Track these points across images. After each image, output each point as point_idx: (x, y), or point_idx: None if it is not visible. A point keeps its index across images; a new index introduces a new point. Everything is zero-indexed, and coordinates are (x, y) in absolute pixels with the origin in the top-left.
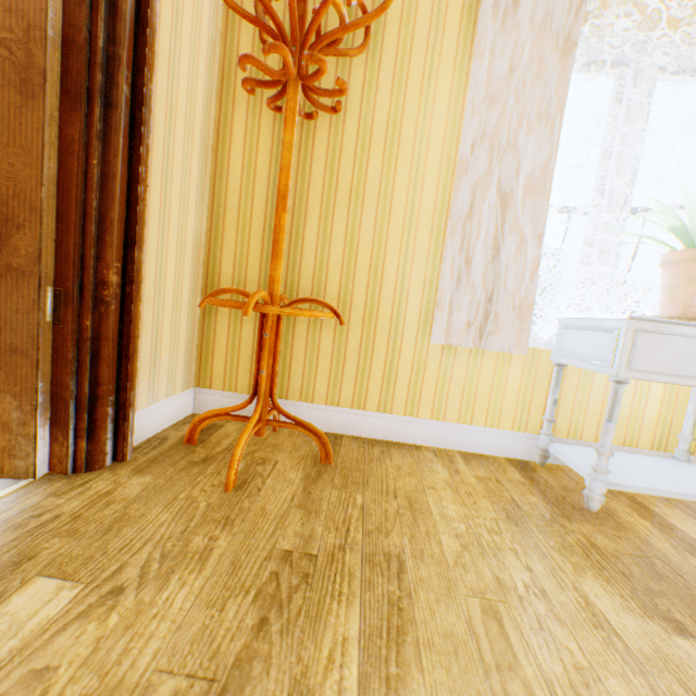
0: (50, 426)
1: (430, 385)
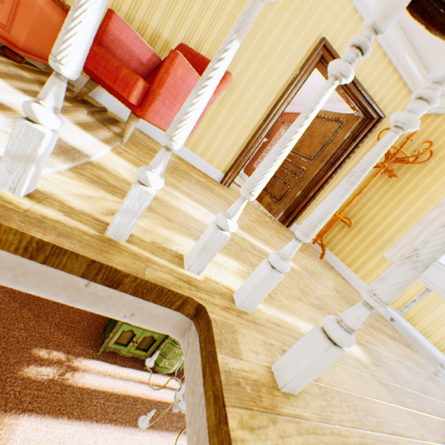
0: (283, 213)
1: (376, 273)
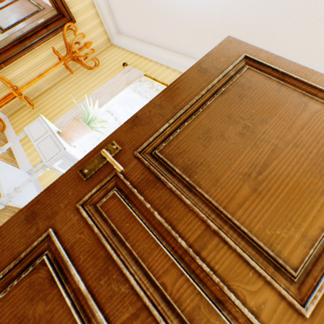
0: None
1: None
